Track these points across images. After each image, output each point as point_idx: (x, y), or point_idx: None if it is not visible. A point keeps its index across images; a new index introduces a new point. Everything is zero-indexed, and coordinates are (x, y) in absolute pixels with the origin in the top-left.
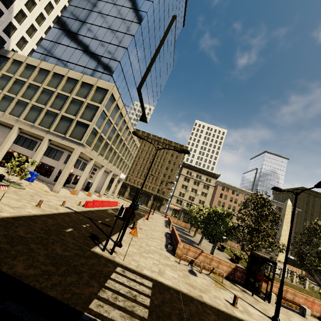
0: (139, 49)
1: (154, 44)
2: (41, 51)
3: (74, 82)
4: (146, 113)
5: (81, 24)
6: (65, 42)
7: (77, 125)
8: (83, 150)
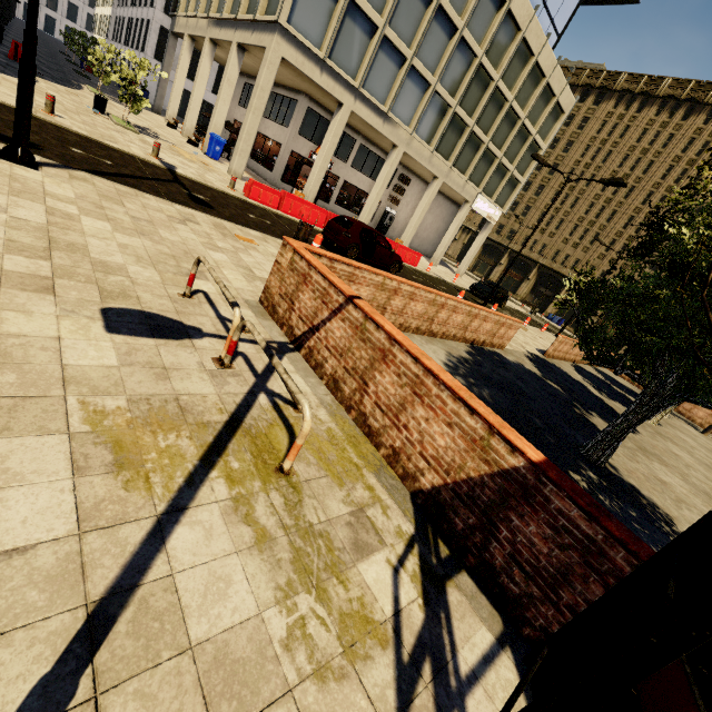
0: None
1: None
2: None
3: None
4: None
5: None
6: None
7: None
8: (289, 54)
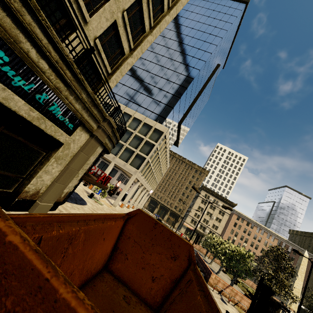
0: (188, 95)
1: (198, 88)
2: (115, 92)
3: (138, 121)
4: (179, 139)
5: (147, 74)
6: (133, 86)
7: (136, 156)
8: (137, 176)
